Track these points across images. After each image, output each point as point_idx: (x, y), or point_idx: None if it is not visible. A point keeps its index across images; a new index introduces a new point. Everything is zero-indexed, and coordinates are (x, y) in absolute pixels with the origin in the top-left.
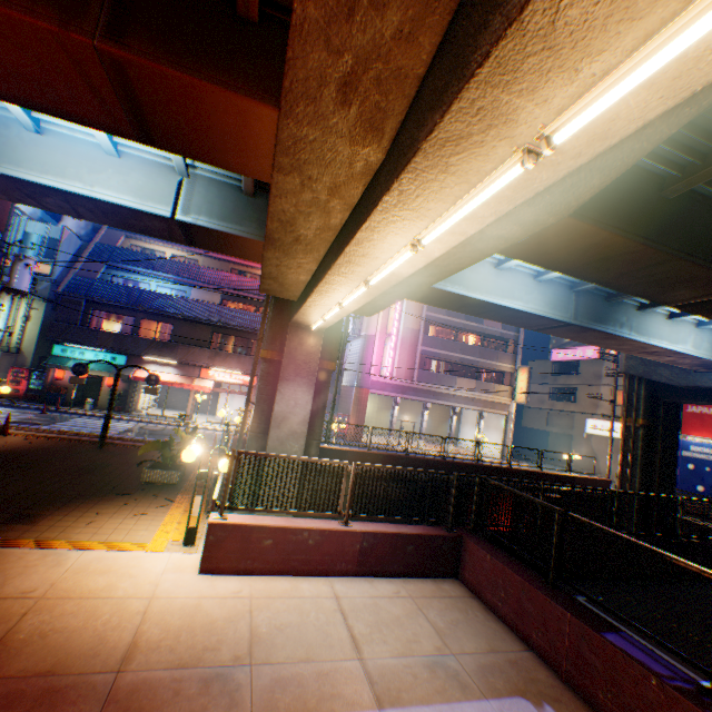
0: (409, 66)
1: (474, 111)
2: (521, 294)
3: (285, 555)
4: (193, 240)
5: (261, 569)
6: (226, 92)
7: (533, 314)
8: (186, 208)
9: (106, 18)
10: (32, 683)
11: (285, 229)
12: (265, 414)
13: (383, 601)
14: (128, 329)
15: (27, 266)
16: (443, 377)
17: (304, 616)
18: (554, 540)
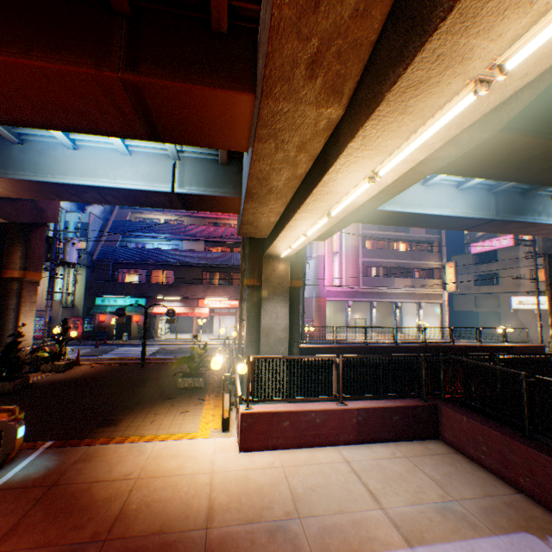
0: (364, 36)
1: (434, 58)
2: (447, 202)
3: (300, 432)
4: (187, 206)
5: (284, 444)
6: (212, 90)
7: (460, 217)
8: (181, 183)
9: (124, 56)
10: (151, 540)
11: (261, 184)
12: (255, 327)
13: (384, 461)
14: (143, 279)
15: (73, 245)
16: (383, 280)
17: (327, 478)
18: (525, 399)
